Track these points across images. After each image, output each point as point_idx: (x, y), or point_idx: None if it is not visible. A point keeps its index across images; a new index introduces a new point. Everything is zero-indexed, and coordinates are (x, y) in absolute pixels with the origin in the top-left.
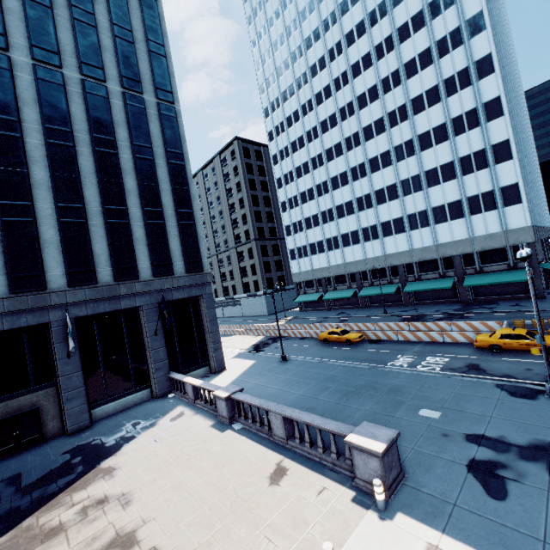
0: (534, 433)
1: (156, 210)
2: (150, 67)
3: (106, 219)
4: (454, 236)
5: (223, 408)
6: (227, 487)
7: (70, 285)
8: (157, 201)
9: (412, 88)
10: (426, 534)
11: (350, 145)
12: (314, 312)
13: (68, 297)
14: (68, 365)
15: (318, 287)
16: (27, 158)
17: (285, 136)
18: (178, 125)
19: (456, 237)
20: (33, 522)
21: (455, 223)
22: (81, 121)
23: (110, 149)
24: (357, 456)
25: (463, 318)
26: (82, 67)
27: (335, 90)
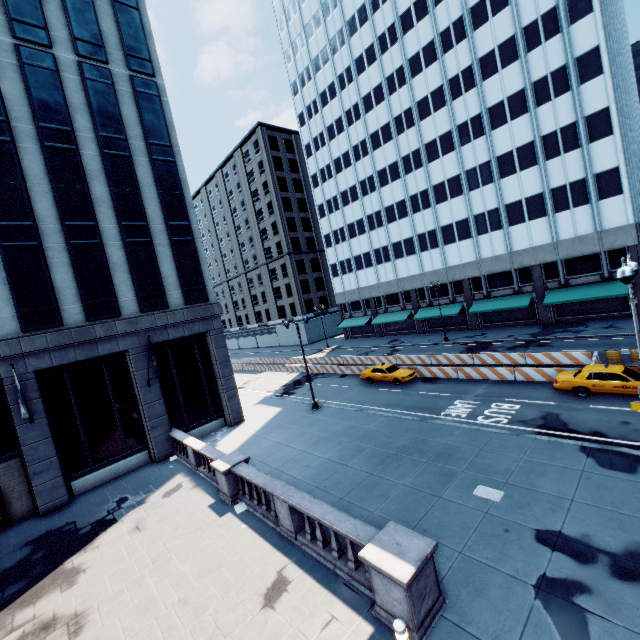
0: (632, 531)
1: (139, 224)
2: (117, 25)
3: (68, 240)
4: (533, 241)
5: (223, 484)
6: (206, 610)
7: (24, 330)
8: (139, 212)
9: (480, 42)
10: None
11: (400, 127)
12: (362, 339)
13: (23, 346)
14: (32, 431)
15: (366, 309)
16: None
17: (320, 118)
18: (162, 106)
19: (536, 242)
20: None
21: (534, 224)
22: (20, 105)
23: (66, 143)
24: (376, 578)
25: (542, 346)
26: (13, 26)
27: (380, 52)
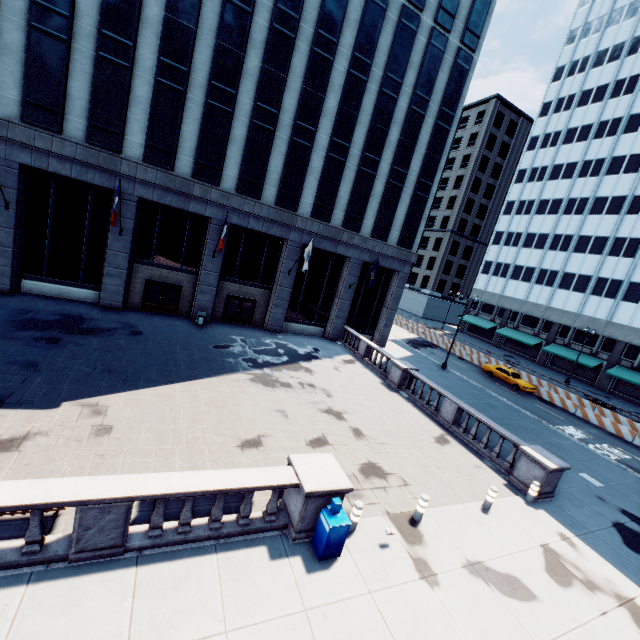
0: None
1: (402, 171)
2: None
3: (360, 165)
4: None
5: (395, 375)
6: (402, 426)
7: (312, 215)
8: (407, 162)
9: None
10: (562, 529)
11: None
12: (475, 339)
13: (307, 225)
14: (286, 280)
15: (496, 316)
16: (329, 84)
17: (566, 116)
18: (466, 80)
19: None
20: (270, 372)
21: None
22: (382, 55)
23: (393, 92)
24: (523, 462)
25: None
26: None
27: None
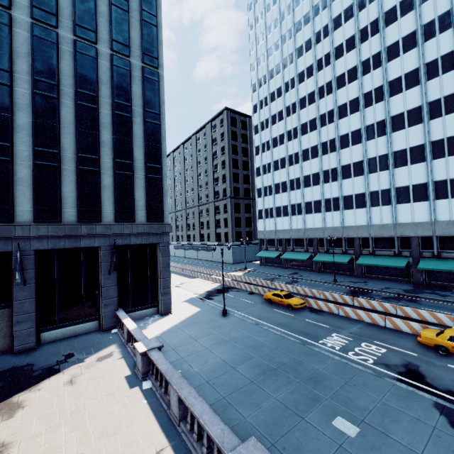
0: None
1: (127, 162)
2: (141, 34)
3: (78, 165)
4: (414, 218)
5: (139, 362)
6: None
7: (35, 221)
8: (129, 154)
9: (391, 70)
10: None
11: (324, 121)
12: (271, 267)
13: (31, 231)
14: (23, 291)
15: (278, 246)
16: (14, 105)
17: (267, 109)
18: (159, 88)
19: (417, 219)
20: None
21: (417, 205)
22: (68, 76)
23: (91, 103)
24: None
25: (412, 301)
26: (76, 29)
27: (317, 70)
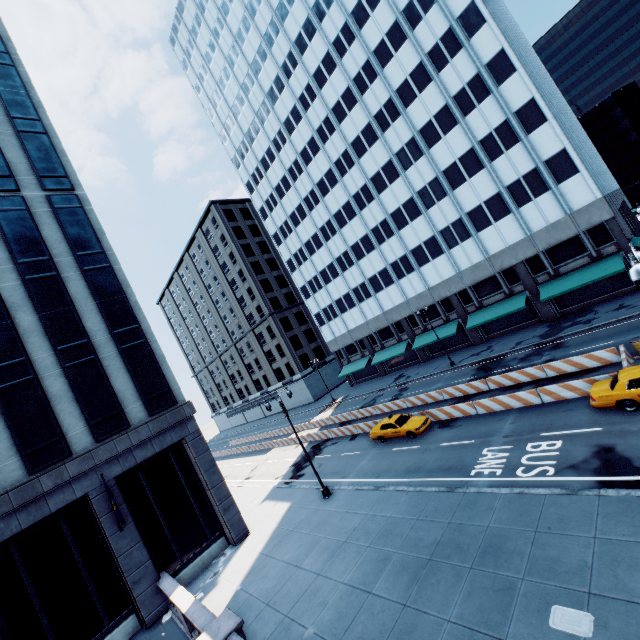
0: None
1: (78, 343)
2: (25, 152)
3: None
4: (506, 240)
5: None
6: None
7: None
8: (77, 330)
9: (392, 76)
10: None
11: (342, 169)
12: (367, 383)
13: None
14: None
15: (362, 350)
16: None
17: (266, 182)
18: (86, 215)
19: (510, 241)
20: None
21: (502, 224)
22: None
23: None
24: None
25: (556, 348)
26: None
27: (304, 110)
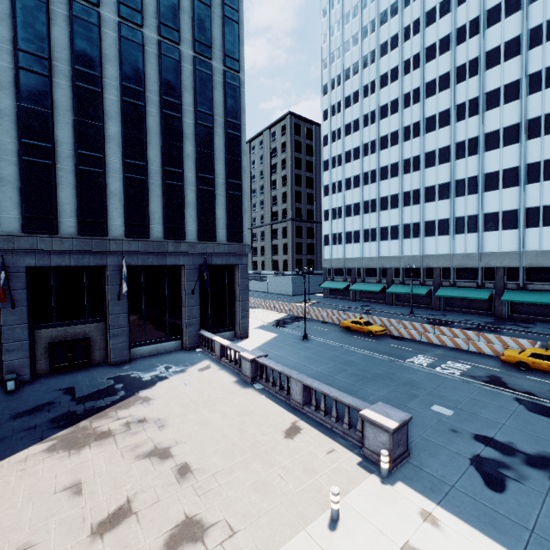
0: (544, 446)
1: (209, 177)
2: (222, 33)
3: (164, 179)
4: (502, 247)
5: (247, 368)
6: (247, 432)
7: (126, 236)
8: (211, 169)
9: (489, 80)
10: (422, 503)
11: (407, 135)
12: (338, 300)
13: (124, 246)
14: (117, 306)
15: (346, 276)
16: (104, 113)
17: (341, 117)
18: (240, 95)
19: (504, 248)
20: (87, 424)
21: (506, 234)
22: (153, 82)
23: (175, 112)
24: (368, 429)
25: (493, 332)
26: (160, 28)
27: (403, 73)
